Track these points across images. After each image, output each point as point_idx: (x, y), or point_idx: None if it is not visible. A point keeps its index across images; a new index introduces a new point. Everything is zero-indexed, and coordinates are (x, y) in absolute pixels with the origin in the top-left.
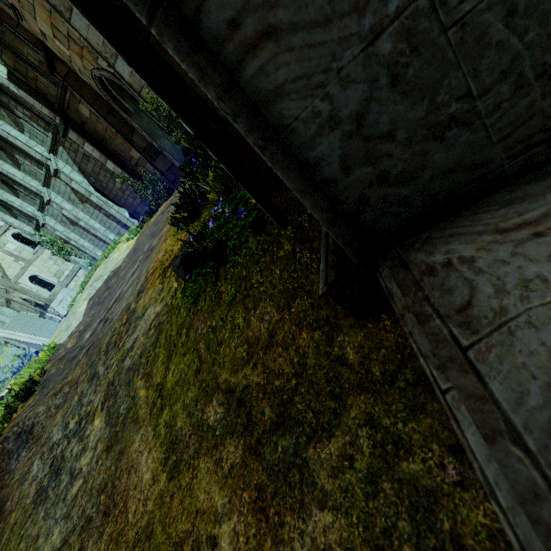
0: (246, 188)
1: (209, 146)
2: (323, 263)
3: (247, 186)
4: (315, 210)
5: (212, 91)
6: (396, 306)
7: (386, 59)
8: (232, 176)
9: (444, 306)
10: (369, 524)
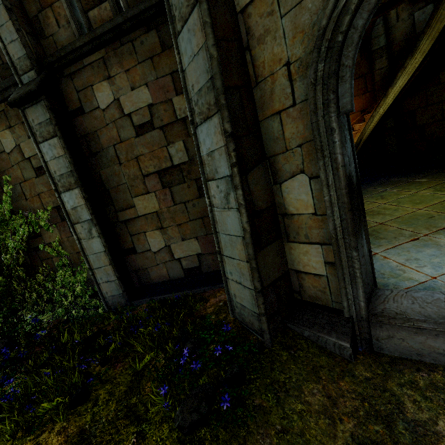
0: (267, 318)
1: (263, 295)
2: (334, 337)
3: (267, 317)
4: (365, 297)
5: (361, 270)
6: (385, 321)
7: (365, 272)
8: (264, 312)
9: (394, 314)
10: (443, 406)
